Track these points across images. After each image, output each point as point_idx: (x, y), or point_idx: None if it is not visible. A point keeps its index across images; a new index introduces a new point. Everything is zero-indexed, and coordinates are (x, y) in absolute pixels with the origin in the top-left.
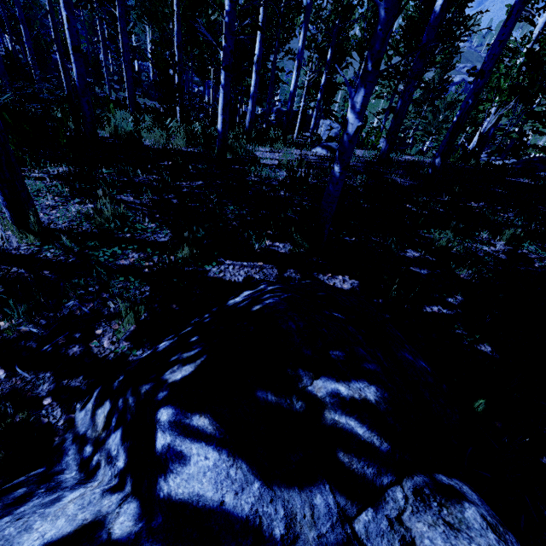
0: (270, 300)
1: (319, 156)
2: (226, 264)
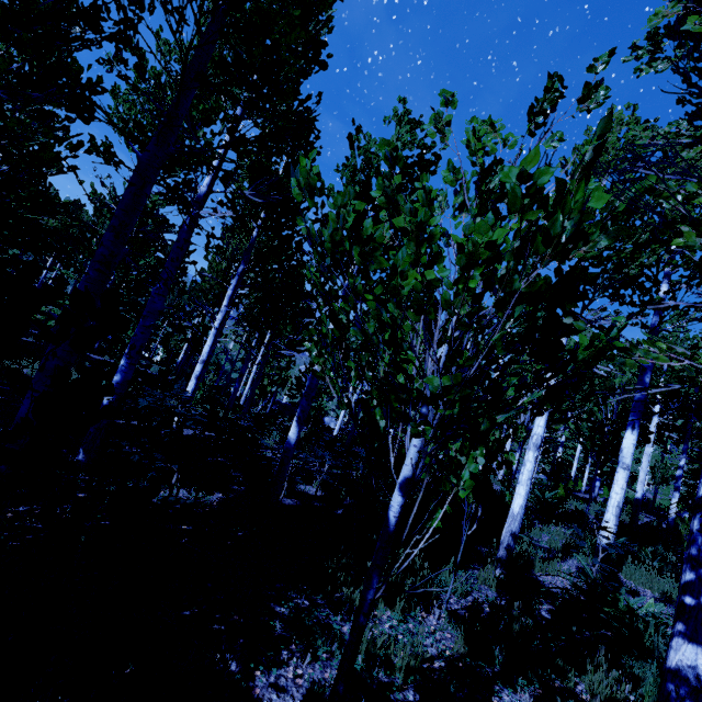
0: None
1: None
2: None
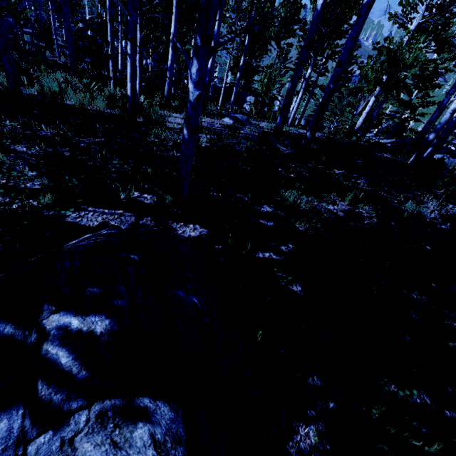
0: (82, 242)
1: (225, 125)
2: (87, 211)
